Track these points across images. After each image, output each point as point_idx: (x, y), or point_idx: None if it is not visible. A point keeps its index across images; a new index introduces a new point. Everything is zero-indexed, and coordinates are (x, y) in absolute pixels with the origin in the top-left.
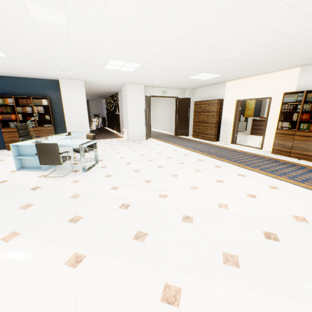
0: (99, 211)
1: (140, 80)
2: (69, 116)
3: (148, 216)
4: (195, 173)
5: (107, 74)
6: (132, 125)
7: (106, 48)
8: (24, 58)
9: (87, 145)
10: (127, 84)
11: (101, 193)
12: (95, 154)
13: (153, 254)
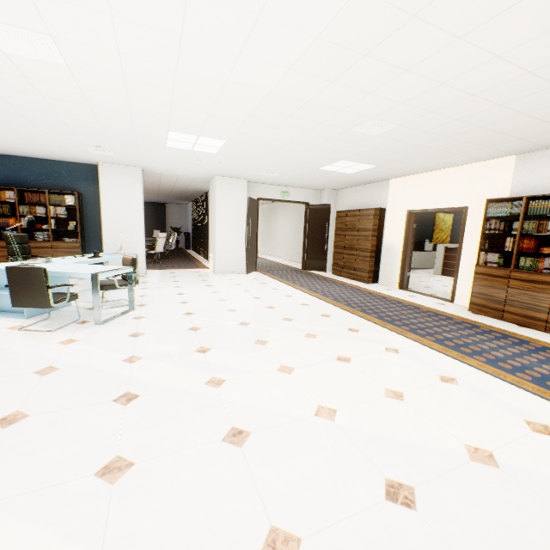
0: (69, 406)
1: (237, 171)
2: (110, 226)
3: (159, 424)
4: (304, 340)
5: (175, 158)
6: (222, 247)
7: (153, 110)
8: (25, 124)
9: (109, 274)
10: (217, 177)
11: (99, 367)
12: (130, 294)
13: (114, 517)
